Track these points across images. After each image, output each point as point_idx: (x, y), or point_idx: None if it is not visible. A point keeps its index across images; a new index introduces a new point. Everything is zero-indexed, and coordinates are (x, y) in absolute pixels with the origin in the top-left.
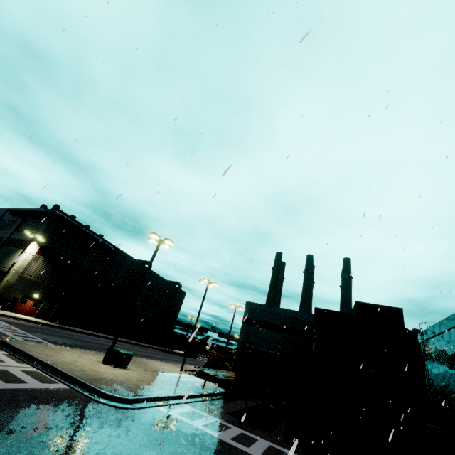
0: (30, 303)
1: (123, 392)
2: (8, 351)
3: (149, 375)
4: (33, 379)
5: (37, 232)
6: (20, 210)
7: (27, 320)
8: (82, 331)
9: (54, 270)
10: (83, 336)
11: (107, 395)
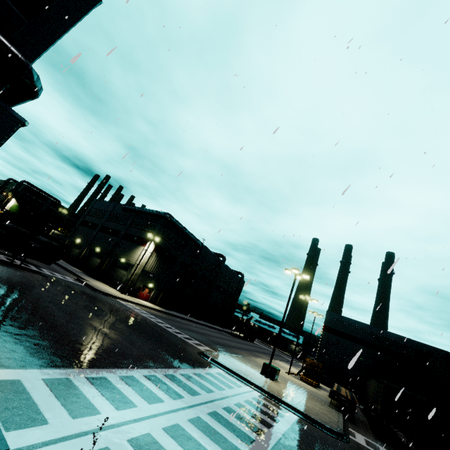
0: (146, 291)
1: (327, 422)
2: (222, 369)
3: (294, 388)
4: (278, 409)
5: (151, 231)
6: (134, 209)
7: (153, 309)
8: (182, 317)
9: (162, 264)
10: (189, 324)
11: (330, 429)
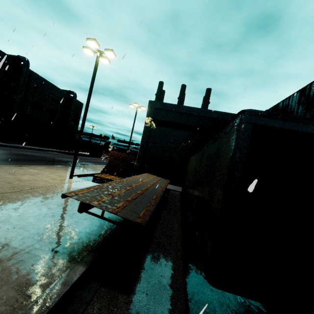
0: None
1: None
2: None
3: None
4: None
5: None
6: None
7: None
8: None
9: None
10: None
11: None
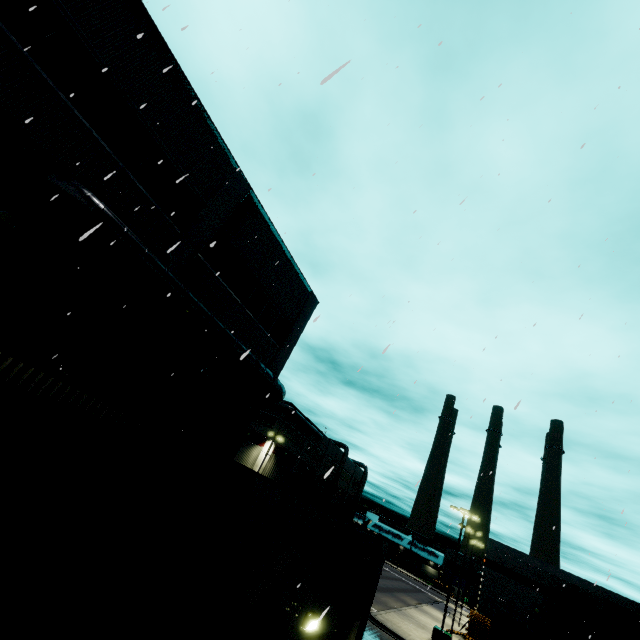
0: None
1: None
2: None
3: None
4: None
5: (269, 426)
6: None
7: None
8: None
9: (279, 467)
10: None
11: None
